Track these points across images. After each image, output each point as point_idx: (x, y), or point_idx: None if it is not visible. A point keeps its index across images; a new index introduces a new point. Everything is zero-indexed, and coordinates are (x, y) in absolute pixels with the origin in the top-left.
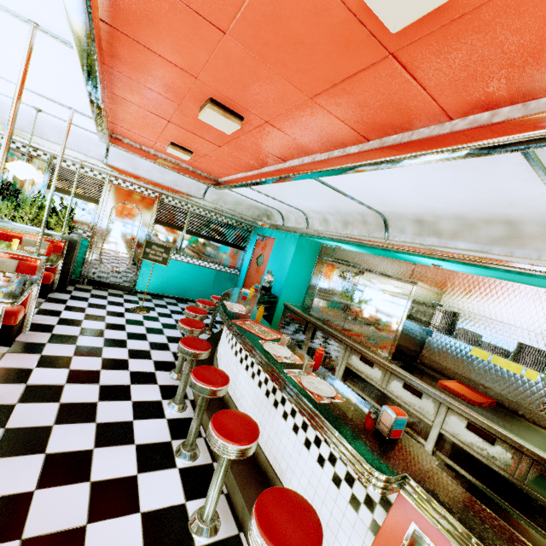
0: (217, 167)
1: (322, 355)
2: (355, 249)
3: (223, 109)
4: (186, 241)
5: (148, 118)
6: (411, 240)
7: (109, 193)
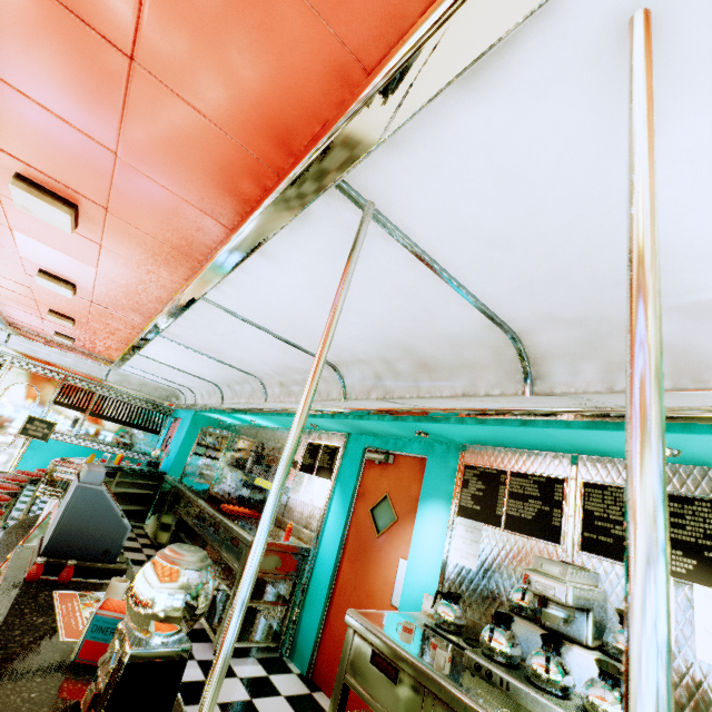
0: (103, 351)
1: None
2: (231, 420)
3: (60, 315)
4: (88, 424)
5: (28, 315)
6: (230, 401)
7: (7, 374)
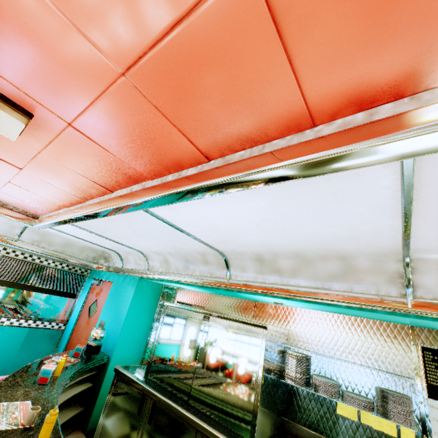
0: (32, 200)
1: None
2: (197, 289)
3: None
4: None
5: None
6: (253, 278)
7: None
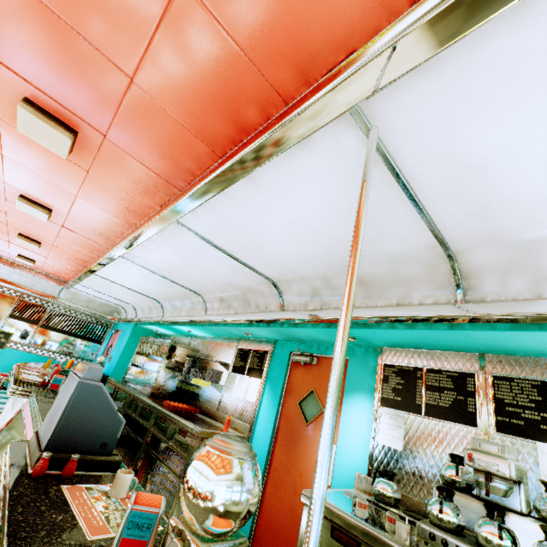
0: (59, 272)
1: (58, 370)
2: (166, 331)
3: (28, 238)
4: (40, 334)
5: None
6: (171, 315)
7: None
